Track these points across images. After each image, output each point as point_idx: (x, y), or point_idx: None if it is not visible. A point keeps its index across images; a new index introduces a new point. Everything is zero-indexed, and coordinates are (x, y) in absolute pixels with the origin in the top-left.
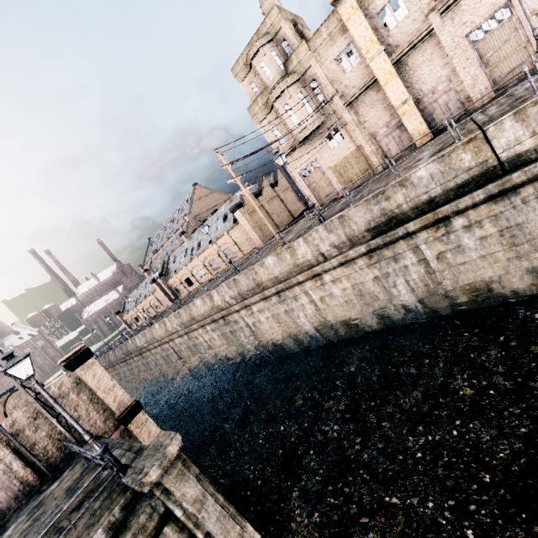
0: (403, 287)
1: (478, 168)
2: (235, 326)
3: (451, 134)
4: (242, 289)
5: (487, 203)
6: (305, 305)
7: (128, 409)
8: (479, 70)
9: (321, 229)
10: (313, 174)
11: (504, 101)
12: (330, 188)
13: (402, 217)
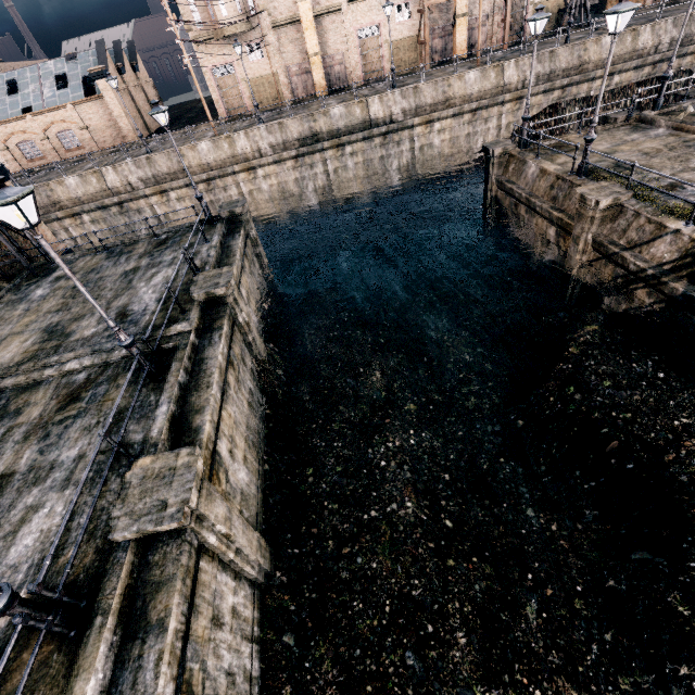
0: (312, 190)
1: (362, 120)
2: (137, 217)
3: (354, 93)
4: (161, 171)
5: (362, 142)
6: (233, 197)
7: (62, 253)
8: (359, 60)
9: (263, 128)
10: (226, 79)
11: (371, 89)
12: (241, 102)
13: (321, 137)
